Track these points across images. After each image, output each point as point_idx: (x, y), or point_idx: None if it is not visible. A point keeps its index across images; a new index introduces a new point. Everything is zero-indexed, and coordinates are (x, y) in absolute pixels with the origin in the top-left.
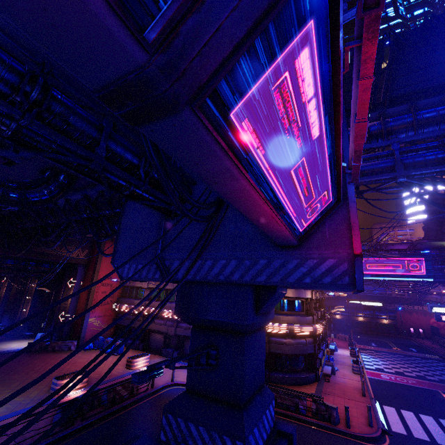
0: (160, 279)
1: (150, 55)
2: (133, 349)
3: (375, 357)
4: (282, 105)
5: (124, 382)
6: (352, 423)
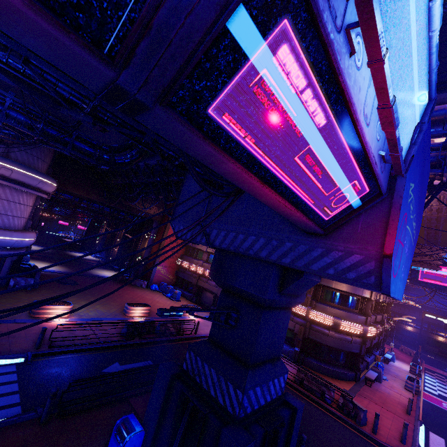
0: (205, 243)
1: (118, 71)
2: (187, 300)
3: (444, 384)
4: (264, 96)
5: (174, 322)
6: (381, 432)
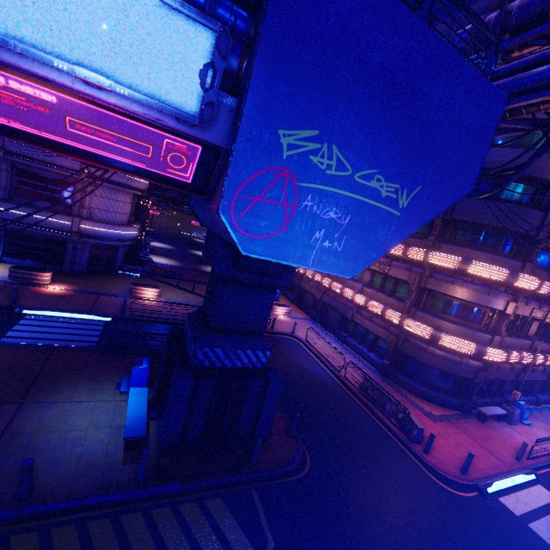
0: None
1: None
2: (290, 301)
3: None
4: None
5: None
6: (439, 456)
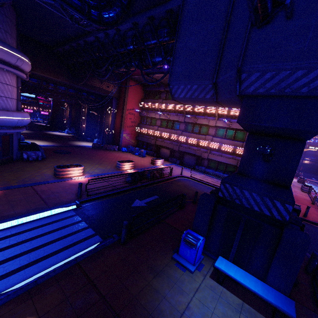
0: (210, 99)
1: None
2: (149, 155)
3: (316, 186)
4: None
5: (157, 169)
6: (307, 215)
